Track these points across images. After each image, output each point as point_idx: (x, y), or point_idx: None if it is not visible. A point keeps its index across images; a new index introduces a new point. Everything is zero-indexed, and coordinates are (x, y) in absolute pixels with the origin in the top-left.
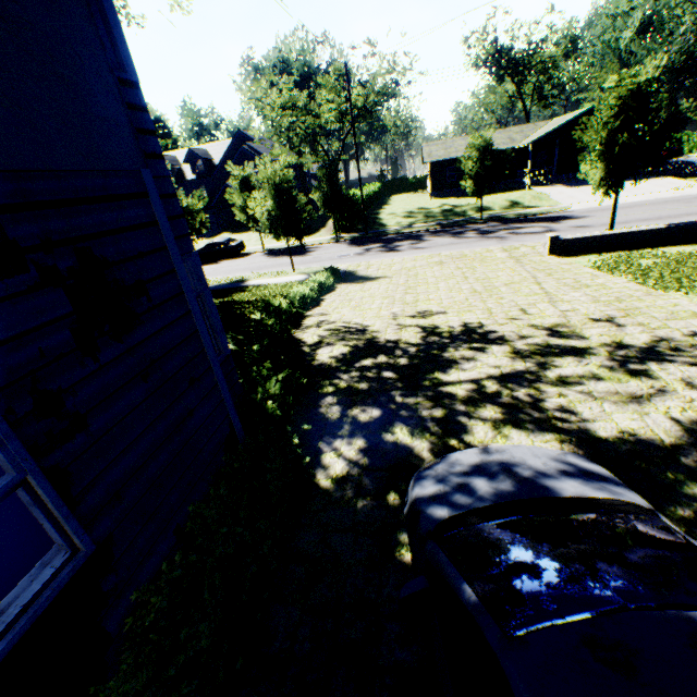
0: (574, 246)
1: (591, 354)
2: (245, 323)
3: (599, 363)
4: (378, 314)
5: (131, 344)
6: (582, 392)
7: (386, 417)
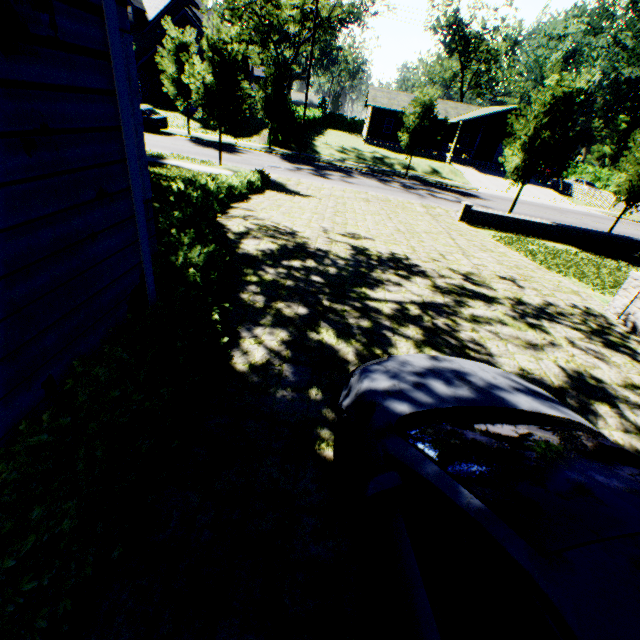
0: (480, 219)
1: (498, 303)
2: (163, 191)
3: (504, 311)
4: (308, 224)
5: (9, 76)
6: (491, 332)
7: (312, 317)
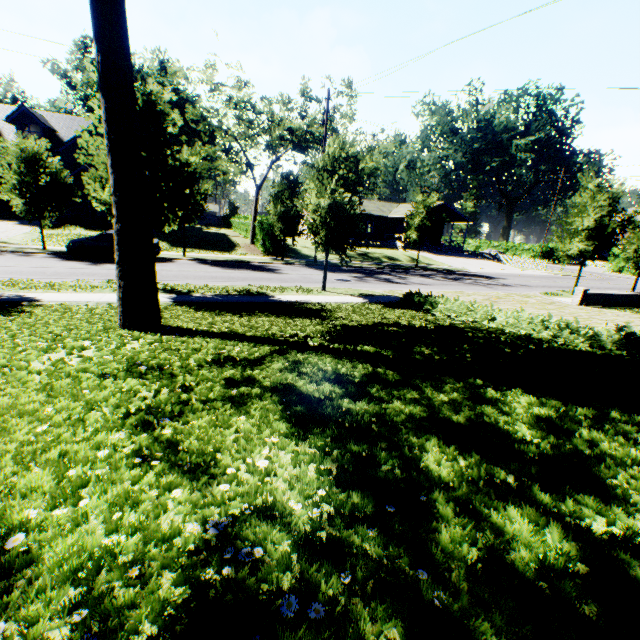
0: (592, 300)
1: None
2: None
3: None
4: None
5: None
6: None
7: None
